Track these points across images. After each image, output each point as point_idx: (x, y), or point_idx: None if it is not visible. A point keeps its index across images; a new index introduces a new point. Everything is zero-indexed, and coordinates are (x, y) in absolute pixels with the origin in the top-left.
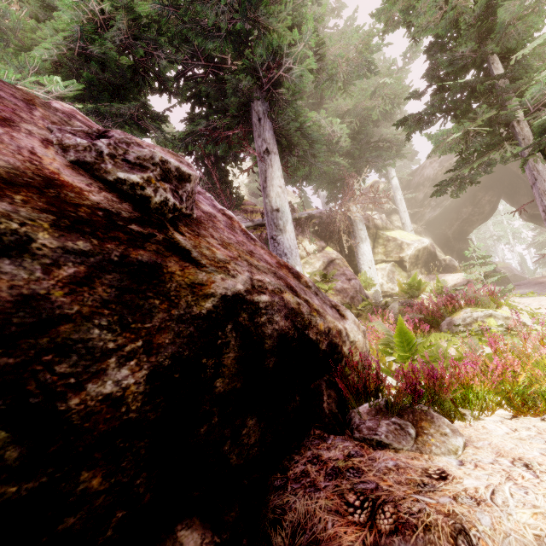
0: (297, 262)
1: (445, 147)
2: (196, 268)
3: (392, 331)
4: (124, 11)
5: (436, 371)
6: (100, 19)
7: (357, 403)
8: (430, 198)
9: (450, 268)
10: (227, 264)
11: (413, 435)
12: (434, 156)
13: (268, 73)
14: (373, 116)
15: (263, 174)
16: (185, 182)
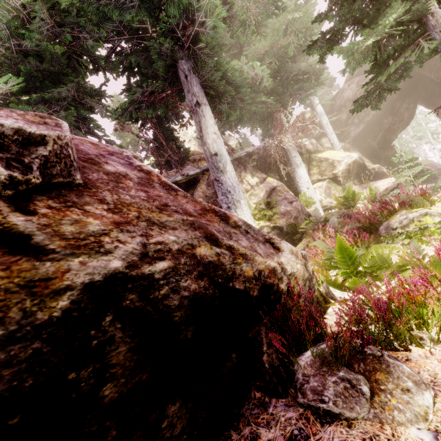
0: (241, 196)
1: (359, 58)
2: (34, 259)
3: (334, 244)
4: (40, 0)
5: (384, 306)
6: (24, 14)
7: (301, 346)
8: (353, 117)
9: (379, 175)
10: (102, 237)
11: (367, 395)
12: (351, 78)
13: (185, 32)
14: (289, 52)
15: (197, 125)
16: (36, 146)
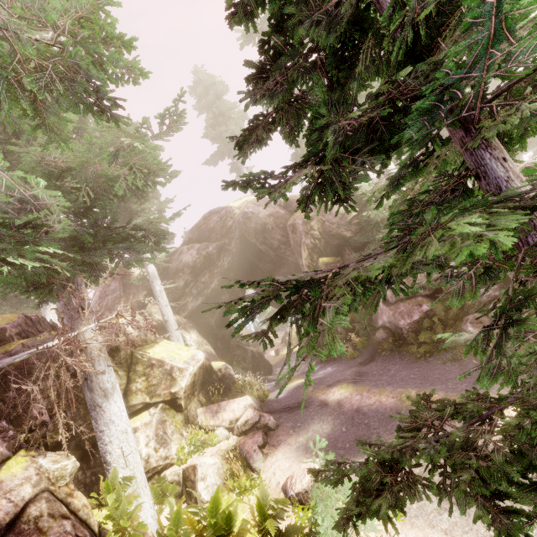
0: None
1: None
2: None
3: None
4: None
5: None
6: None
7: None
8: (191, 285)
9: (227, 379)
10: None
11: None
12: (190, 241)
13: None
14: (116, 189)
15: None
16: None
